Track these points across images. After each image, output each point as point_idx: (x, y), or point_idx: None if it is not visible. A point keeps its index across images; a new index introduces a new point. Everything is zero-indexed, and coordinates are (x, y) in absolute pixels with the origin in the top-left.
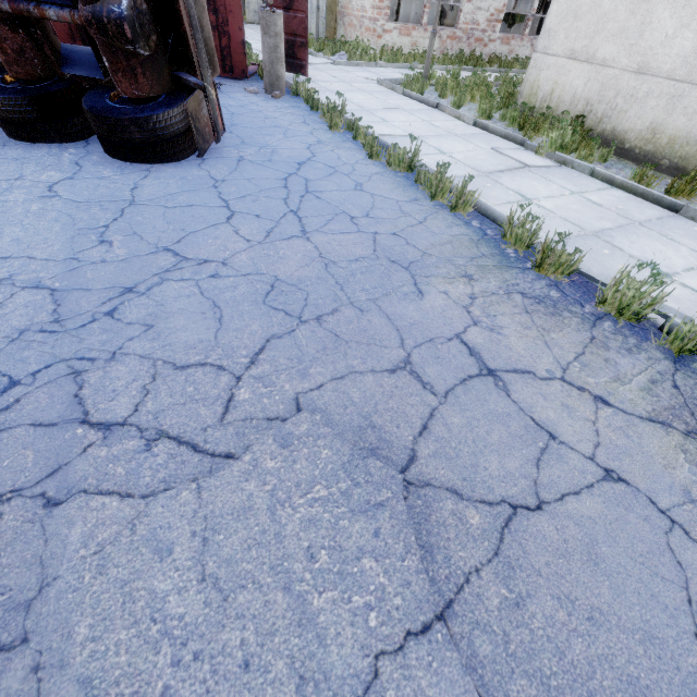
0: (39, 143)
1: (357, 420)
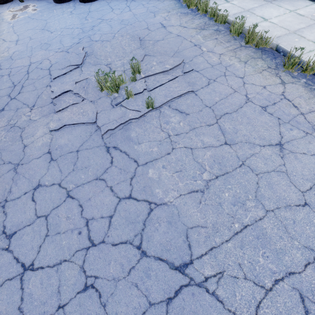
0: (63, 3)
1: (135, 35)
